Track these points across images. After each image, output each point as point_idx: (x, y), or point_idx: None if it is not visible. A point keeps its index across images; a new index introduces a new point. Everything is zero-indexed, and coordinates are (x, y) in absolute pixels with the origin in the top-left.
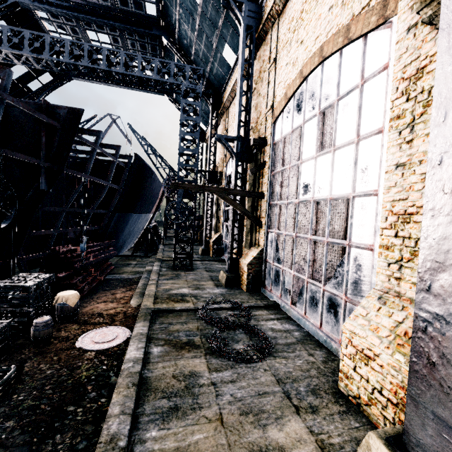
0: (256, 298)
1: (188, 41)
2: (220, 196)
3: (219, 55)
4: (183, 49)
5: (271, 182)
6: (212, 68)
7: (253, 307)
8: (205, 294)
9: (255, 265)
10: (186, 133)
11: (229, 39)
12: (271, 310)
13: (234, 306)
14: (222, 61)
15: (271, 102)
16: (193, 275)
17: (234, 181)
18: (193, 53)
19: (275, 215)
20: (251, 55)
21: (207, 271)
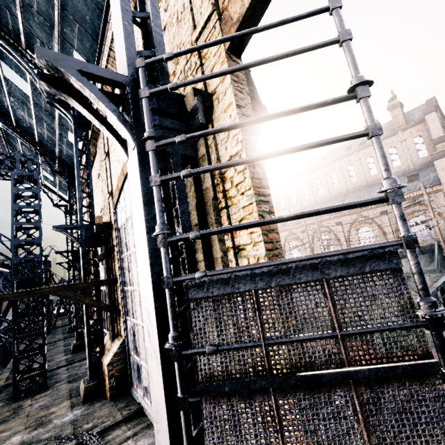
0: (120, 407)
1: (28, 124)
2: (60, 296)
3: (65, 139)
4: (25, 130)
5: (121, 266)
6: (62, 149)
7: (108, 428)
8: (47, 433)
9: (117, 362)
10: (22, 222)
11: (71, 128)
12: (131, 421)
13: (80, 441)
14: (70, 144)
15: (110, 190)
16: (43, 400)
17: (83, 270)
18: (36, 135)
19: (128, 301)
20: (86, 147)
21: (69, 382)
